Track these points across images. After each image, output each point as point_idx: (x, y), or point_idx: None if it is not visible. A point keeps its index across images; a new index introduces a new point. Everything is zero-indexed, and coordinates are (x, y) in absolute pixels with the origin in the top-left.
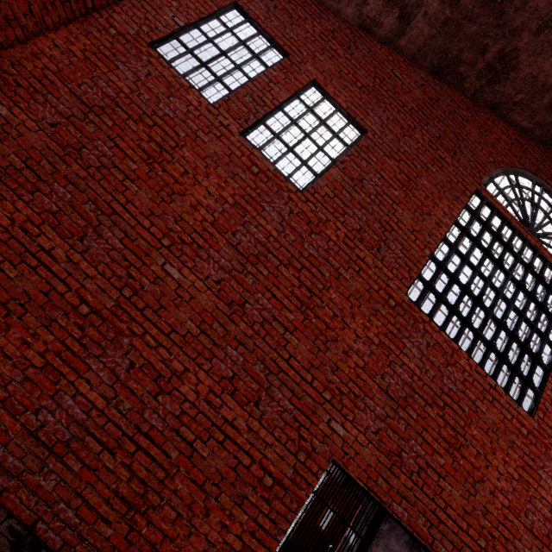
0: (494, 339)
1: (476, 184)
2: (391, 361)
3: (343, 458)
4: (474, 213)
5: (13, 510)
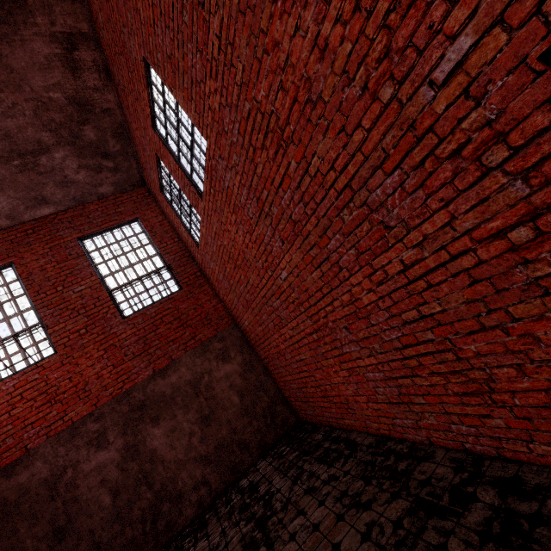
0: None
1: None
2: None
3: (549, 17)
4: None
5: (446, 446)
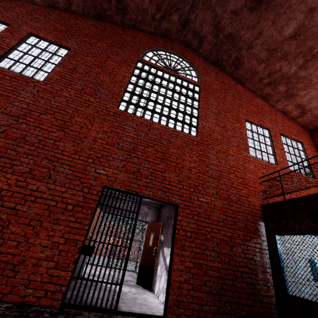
0: (169, 113)
1: (137, 58)
2: (120, 137)
3: (109, 183)
4: (141, 69)
5: None
